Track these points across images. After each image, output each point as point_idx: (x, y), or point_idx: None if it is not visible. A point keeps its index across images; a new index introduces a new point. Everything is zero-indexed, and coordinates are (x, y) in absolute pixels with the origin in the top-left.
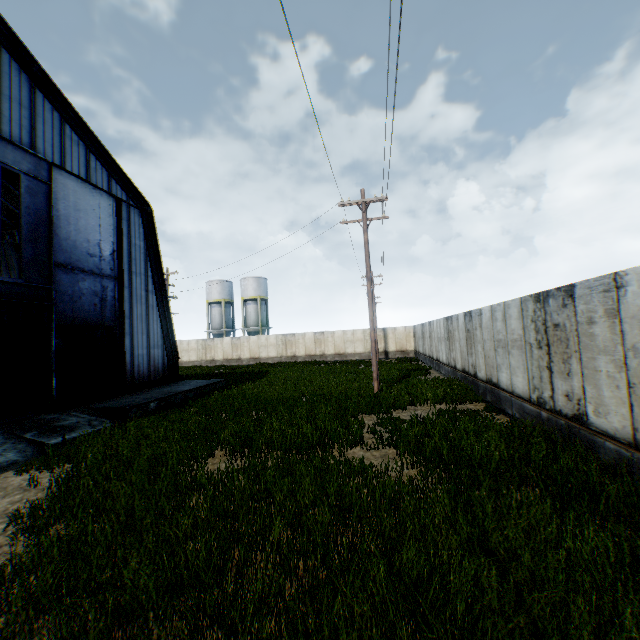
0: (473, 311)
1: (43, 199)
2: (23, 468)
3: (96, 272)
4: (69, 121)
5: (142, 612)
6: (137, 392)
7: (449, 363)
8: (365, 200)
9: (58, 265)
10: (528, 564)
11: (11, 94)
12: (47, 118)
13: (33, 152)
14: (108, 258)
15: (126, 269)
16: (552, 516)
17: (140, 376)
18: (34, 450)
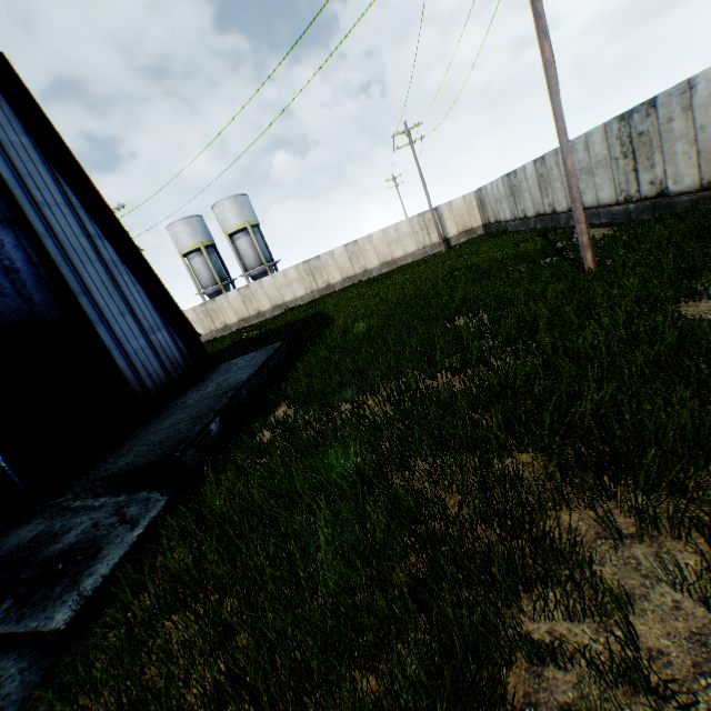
0: None
1: None
2: None
3: None
4: None
5: None
6: (166, 410)
7: (630, 197)
8: None
9: None
10: None
11: None
12: None
13: None
14: None
15: (22, 199)
16: None
17: (156, 383)
18: (20, 666)
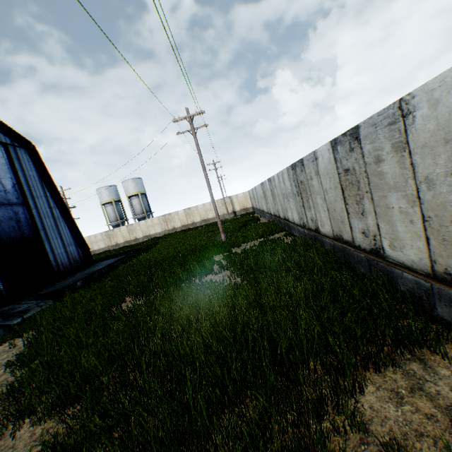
0: (271, 178)
1: None
2: (1, 341)
3: (6, 203)
4: None
5: (95, 373)
6: (66, 278)
7: (268, 212)
8: (190, 115)
9: None
10: (273, 303)
11: None
12: None
13: None
14: (12, 190)
15: (29, 195)
16: (293, 281)
17: (65, 267)
18: (4, 330)
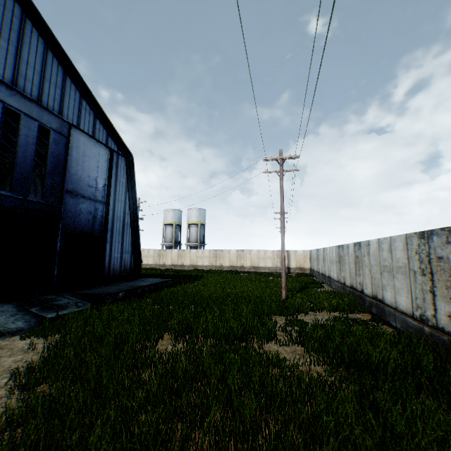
0: (362, 242)
1: (63, 147)
2: (26, 334)
3: (92, 198)
4: (85, 97)
5: None
6: (111, 284)
7: (339, 280)
8: (282, 157)
9: (67, 191)
10: None
11: (51, 79)
12: (72, 95)
13: (60, 116)
14: (101, 189)
15: (112, 197)
16: None
17: (114, 272)
18: (36, 321)
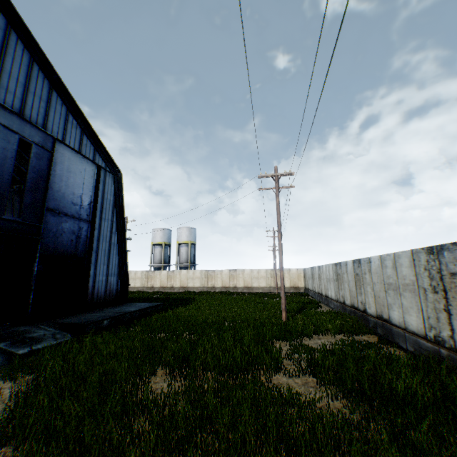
0: (362, 259)
1: (45, 162)
2: None
3: (76, 216)
4: (72, 112)
5: None
6: (94, 310)
7: (338, 299)
8: (277, 174)
9: (49, 209)
10: None
11: (35, 91)
12: (57, 109)
13: (44, 130)
14: (86, 207)
15: (98, 215)
16: None
17: (98, 297)
18: (4, 359)
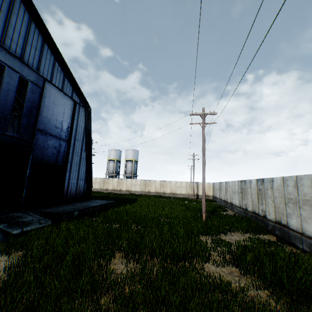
0: (265, 179)
1: (38, 95)
2: None
3: (57, 136)
4: (58, 61)
5: None
6: (68, 204)
7: (241, 206)
8: (204, 113)
9: (39, 130)
10: None
11: (32, 43)
12: (47, 57)
13: (37, 72)
14: (65, 130)
15: (73, 137)
16: None
17: (70, 195)
18: (2, 236)
